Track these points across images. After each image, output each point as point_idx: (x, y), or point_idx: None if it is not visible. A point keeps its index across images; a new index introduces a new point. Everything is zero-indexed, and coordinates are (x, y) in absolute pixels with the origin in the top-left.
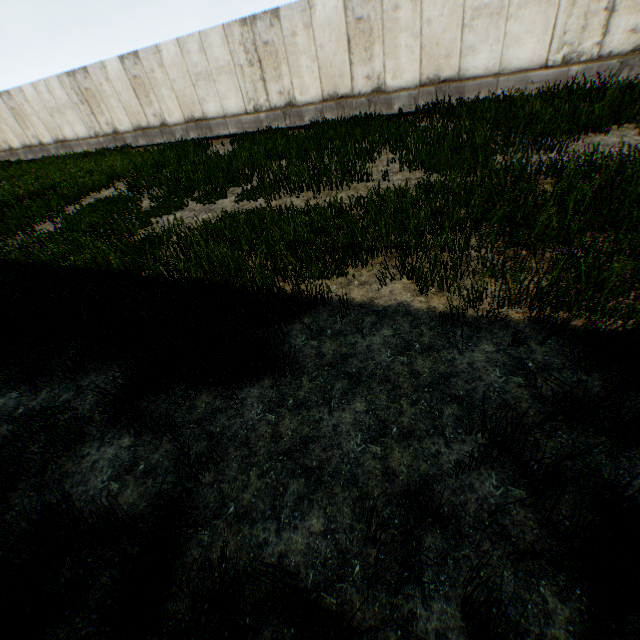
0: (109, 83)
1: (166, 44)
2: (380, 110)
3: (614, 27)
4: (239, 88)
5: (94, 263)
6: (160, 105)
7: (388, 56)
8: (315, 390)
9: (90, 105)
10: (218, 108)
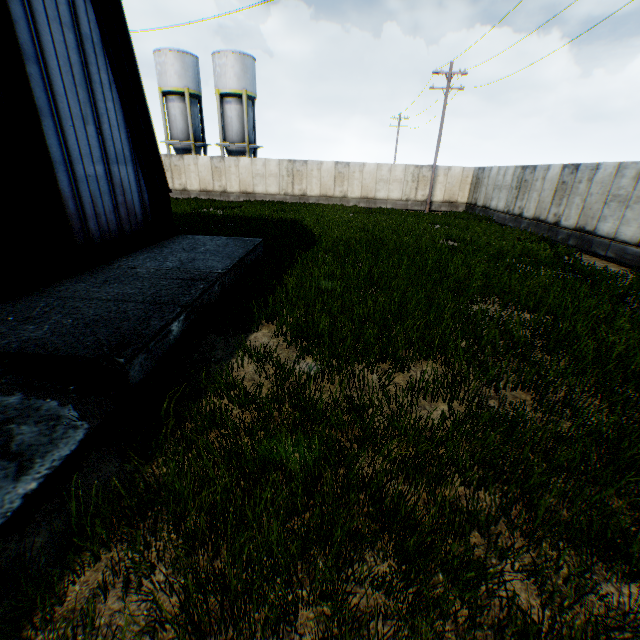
0: None
1: None
2: None
3: (175, 182)
4: None
5: None
6: None
7: None
8: None
9: None
10: None
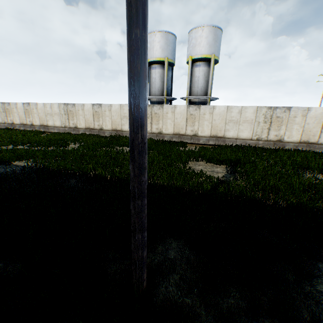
0: (17, 108)
1: (40, 103)
2: (102, 134)
3: (153, 127)
4: (61, 119)
5: None
6: (33, 118)
7: (103, 121)
8: None
9: (7, 113)
10: (53, 123)
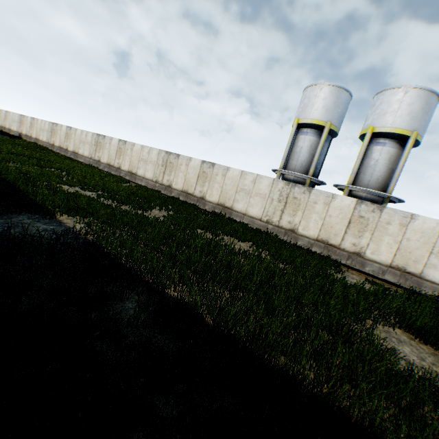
0: (110, 144)
1: (138, 144)
2: (201, 205)
3: (284, 218)
4: (154, 171)
5: (4, 175)
6: (123, 161)
7: (210, 188)
8: (2, 222)
9: (97, 147)
10: (143, 173)
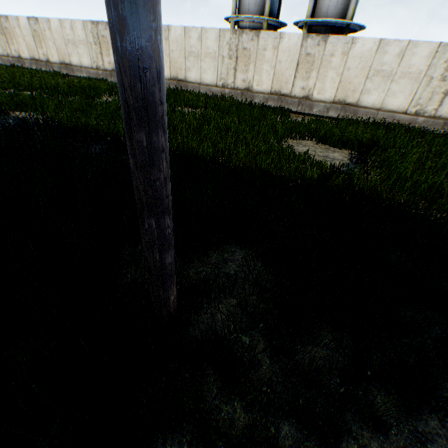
0: (20, 29)
1: (54, 19)
2: None
3: (238, 77)
4: (90, 54)
5: None
6: (48, 50)
7: None
8: None
9: (7, 37)
10: (78, 61)
